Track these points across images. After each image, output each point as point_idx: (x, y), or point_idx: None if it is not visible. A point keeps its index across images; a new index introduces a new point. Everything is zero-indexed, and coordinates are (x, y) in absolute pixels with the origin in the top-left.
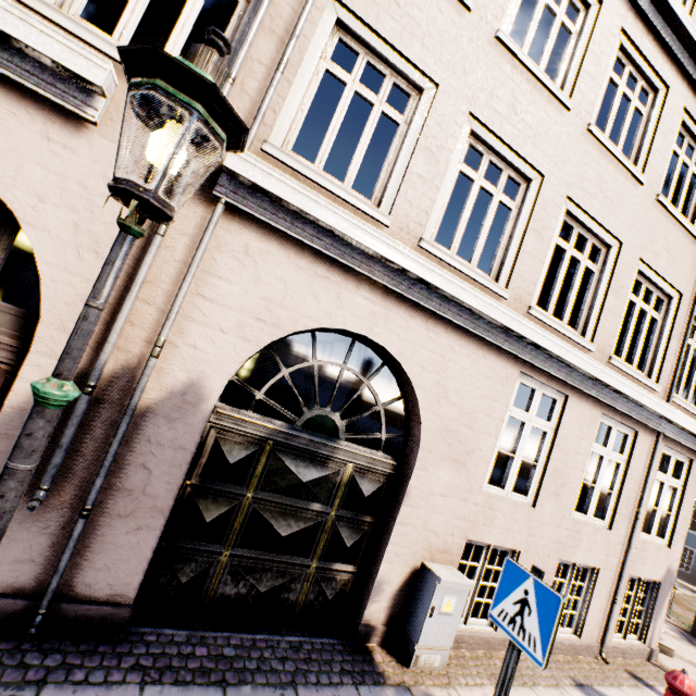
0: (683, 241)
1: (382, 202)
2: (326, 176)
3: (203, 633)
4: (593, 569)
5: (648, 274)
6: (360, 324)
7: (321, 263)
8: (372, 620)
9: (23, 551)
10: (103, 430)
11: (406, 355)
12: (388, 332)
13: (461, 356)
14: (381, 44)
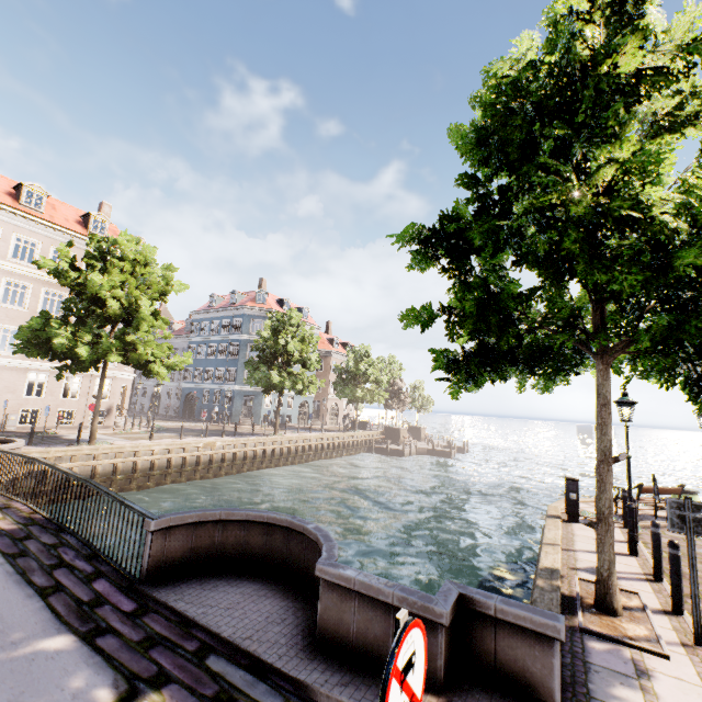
0: None
1: None
2: None
3: None
4: (76, 410)
5: None
6: None
7: None
8: None
9: None
10: None
11: None
12: None
13: (7, 371)
14: None
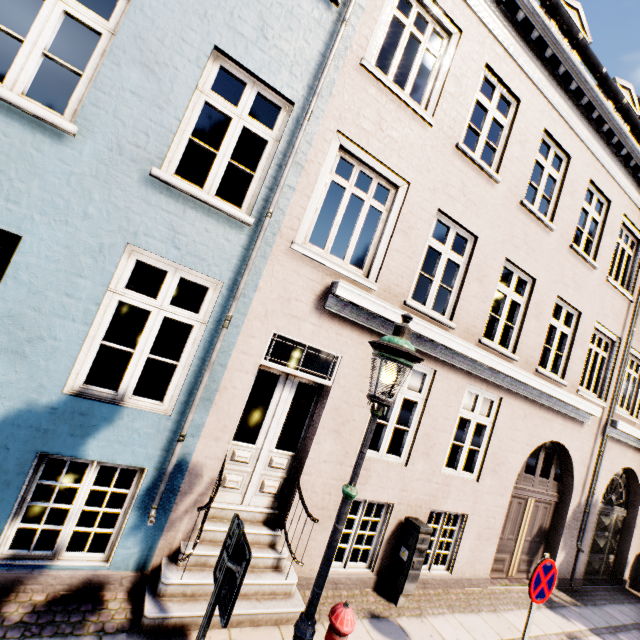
0: None
1: (633, 413)
2: (626, 413)
3: (593, 586)
4: None
5: None
6: (628, 463)
7: (622, 444)
8: (625, 577)
9: (566, 563)
10: (580, 520)
11: (638, 470)
12: (634, 463)
13: None
14: (636, 353)
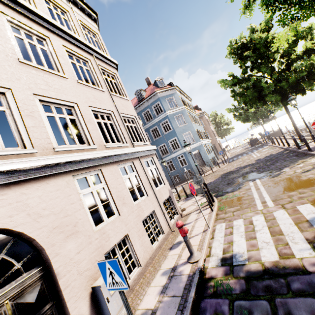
0: (100, 94)
1: None
2: None
3: None
4: (153, 211)
5: (97, 110)
6: None
7: None
8: None
9: None
10: None
11: None
12: None
13: (33, 192)
14: None
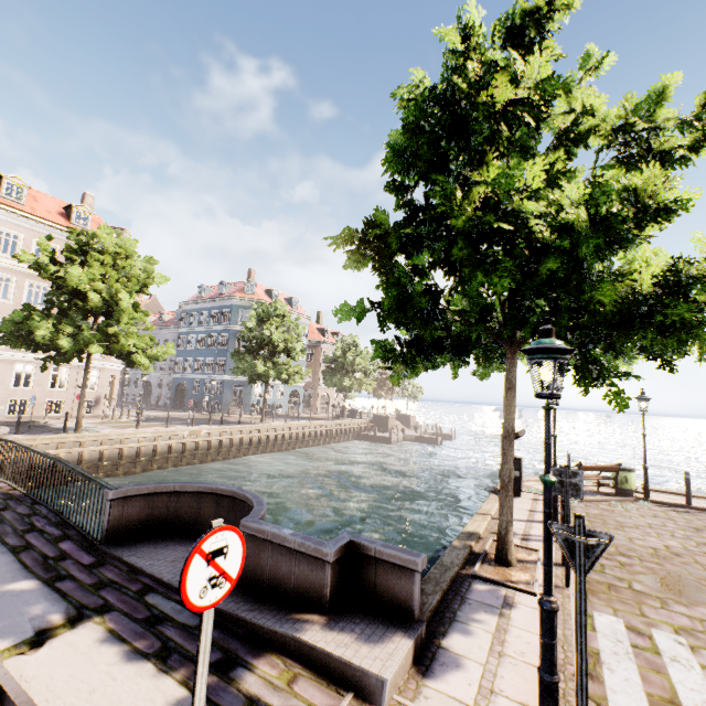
0: None
1: None
2: None
3: None
4: (65, 400)
5: None
6: None
7: None
8: None
9: None
10: None
11: None
12: None
13: None
14: None
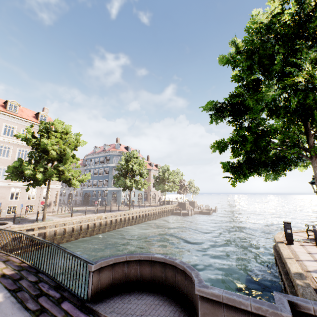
0: None
1: None
2: None
3: None
4: (34, 205)
5: None
6: None
7: None
8: None
9: None
10: None
11: None
12: None
13: (1, 188)
14: None
